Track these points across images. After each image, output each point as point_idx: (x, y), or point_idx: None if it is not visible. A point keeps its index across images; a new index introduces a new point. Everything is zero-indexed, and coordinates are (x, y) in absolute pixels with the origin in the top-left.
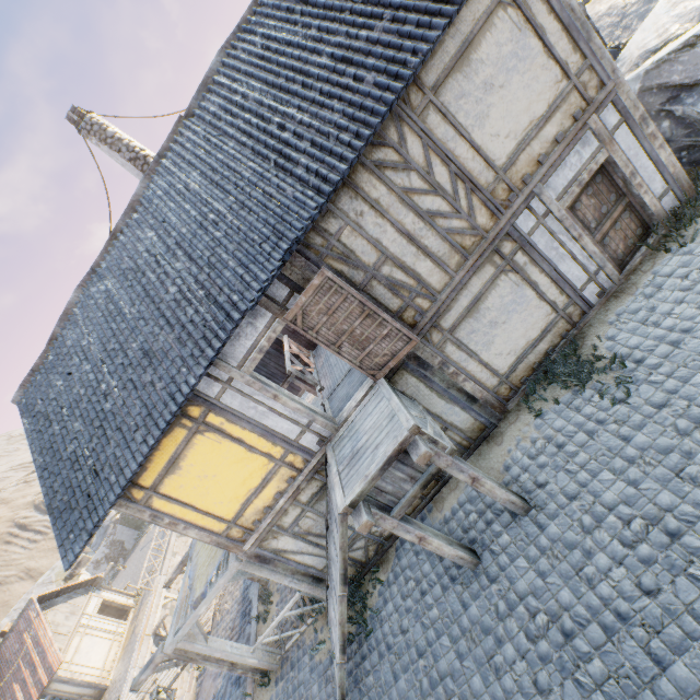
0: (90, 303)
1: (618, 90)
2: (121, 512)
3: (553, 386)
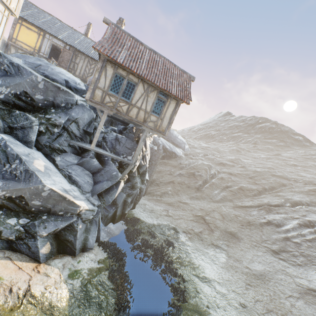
0: (55, 19)
1: None
2: (15, 18)
3: None
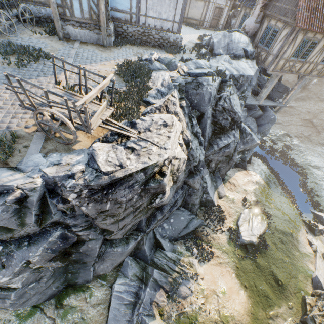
0: None
1: (232, 2)
2: None
3: (190, 27)
